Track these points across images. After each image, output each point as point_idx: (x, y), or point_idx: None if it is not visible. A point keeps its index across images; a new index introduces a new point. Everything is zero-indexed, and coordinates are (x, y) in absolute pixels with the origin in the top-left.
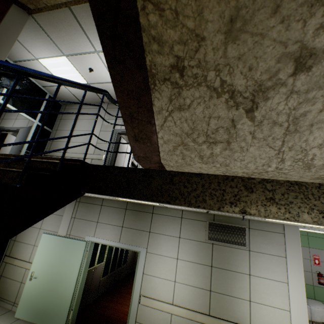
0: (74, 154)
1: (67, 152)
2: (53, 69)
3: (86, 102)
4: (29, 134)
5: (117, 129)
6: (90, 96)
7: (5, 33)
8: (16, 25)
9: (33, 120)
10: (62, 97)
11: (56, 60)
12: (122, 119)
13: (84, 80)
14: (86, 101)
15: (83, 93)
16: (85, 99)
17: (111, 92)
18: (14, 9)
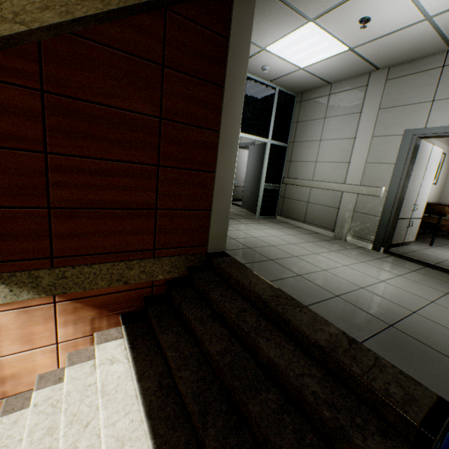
0: (325, 183)
1: (313, 179)
2: (287, 51)
3: (338, 79)
4: (264, 161)
5: (414, 130)
6: (348, 68)
7: (235, 59)
8: (243, 29)
9: (265, 141)
10: (296, 85)
11: (294, 36)
12: (429, 100)
13: (342, 46)
14: (339, 78)
15: (334, 68)
16: (336, 77)
17: (404, 44)
18: (237, 0)
